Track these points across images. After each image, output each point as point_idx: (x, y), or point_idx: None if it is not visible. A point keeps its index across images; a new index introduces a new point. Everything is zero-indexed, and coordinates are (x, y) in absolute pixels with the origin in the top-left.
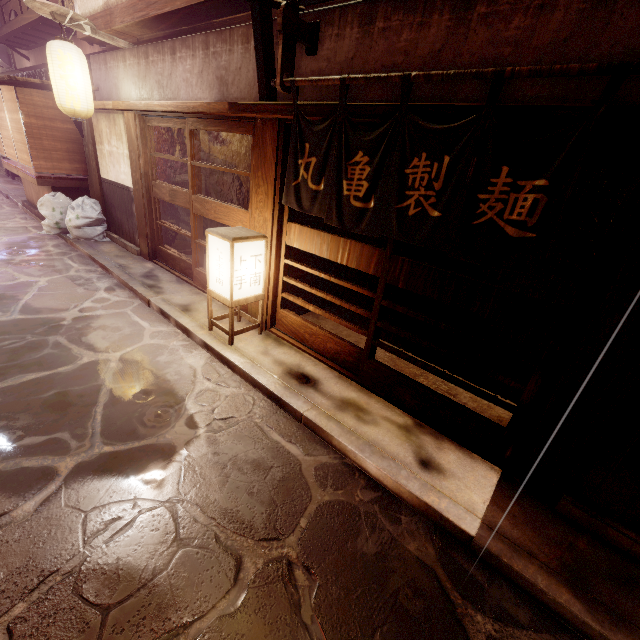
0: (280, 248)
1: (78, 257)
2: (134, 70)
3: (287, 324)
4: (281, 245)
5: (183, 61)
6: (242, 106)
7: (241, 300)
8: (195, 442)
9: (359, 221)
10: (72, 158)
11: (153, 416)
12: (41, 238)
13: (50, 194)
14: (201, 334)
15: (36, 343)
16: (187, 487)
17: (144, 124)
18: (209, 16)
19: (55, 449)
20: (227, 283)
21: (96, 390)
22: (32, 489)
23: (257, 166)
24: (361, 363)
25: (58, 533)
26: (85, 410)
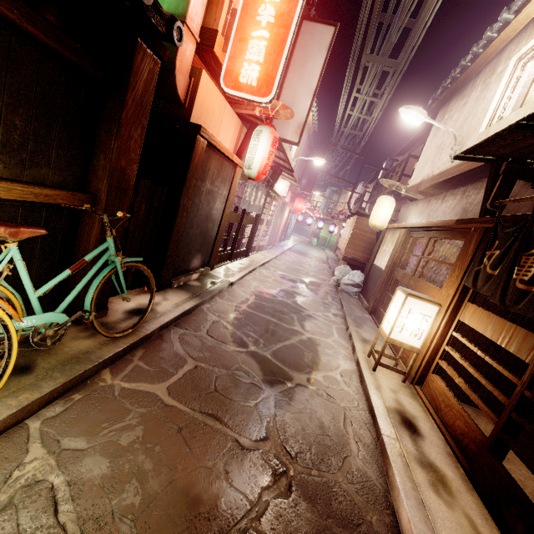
0: (452, 321)
1: (335, 298)
2: (419, 209)
3: (431, 388)
4: (454, 319)
5: (447, 202)
6: (463, 220)
7: (396, 341)
8: (303, 387)
9: (518, 301)
10: (365, 251)
11: (297, 363)
12: (327, 285)
13: (344, 265)
14: (360, 354)
15: (285, 312)
16: (280, 395)
17: (408, 236)
18: (476, 178)
19: (255, 342)
20: (392, 323)
21: (287, 338)
22: (237, 345)
23: (458, 258)
24: (479, 452)
25: (230, 360)
26: (276, 340)
